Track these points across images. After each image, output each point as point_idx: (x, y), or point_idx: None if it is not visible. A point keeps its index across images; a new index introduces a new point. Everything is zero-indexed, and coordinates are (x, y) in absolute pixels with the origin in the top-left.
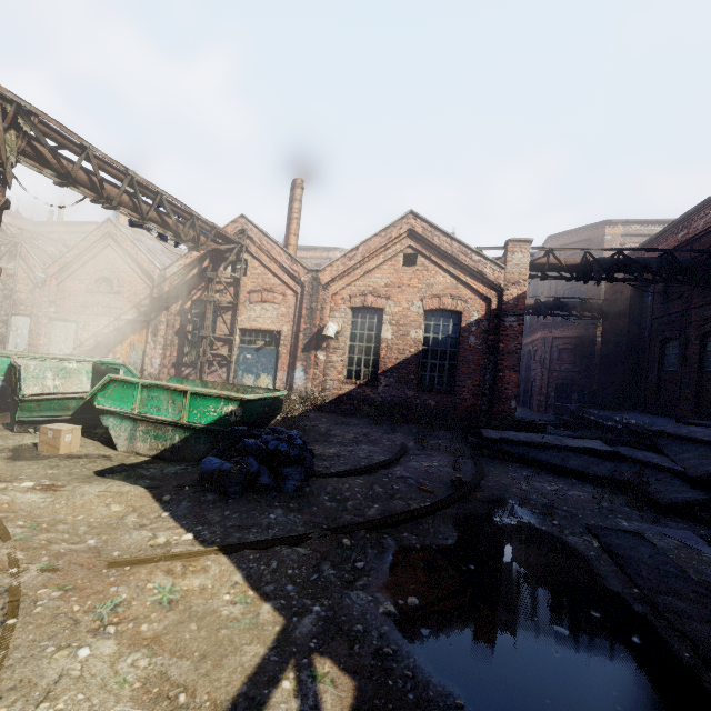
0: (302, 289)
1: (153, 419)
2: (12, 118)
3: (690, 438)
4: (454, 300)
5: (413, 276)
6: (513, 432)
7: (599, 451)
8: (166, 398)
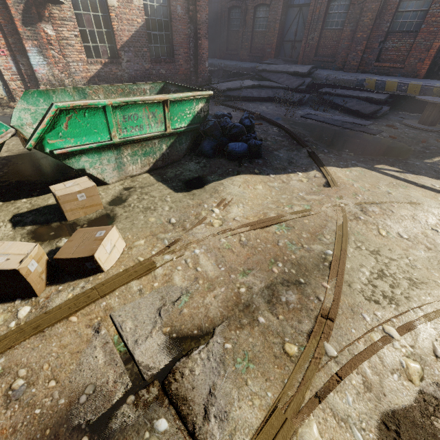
0: None
1: (142, 139)
2: None
3: (278, 71)
4: None
5: None
6: (224, 84)
7: (256, 85)
8: (145, 114)
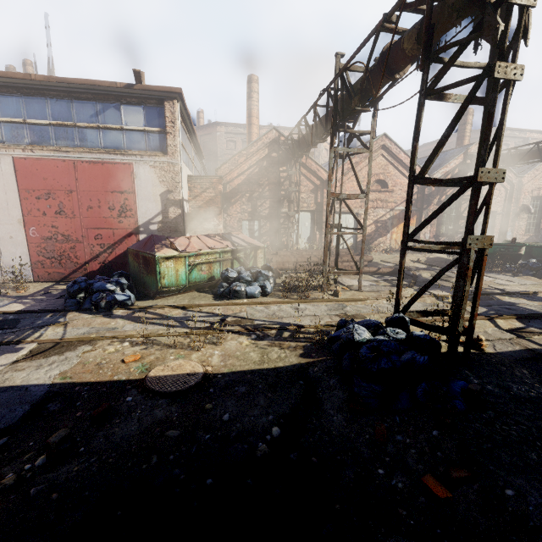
0: (511, 187)
1: None
2: None
3: None
4: None
5: None
6: None
7: None
8: None
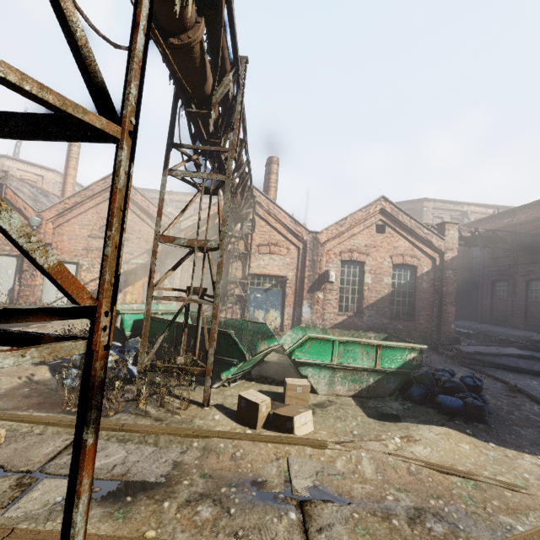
0: (304, 245)
1: (353, 367)
2: (228, 118)
3: None
4: (412, 258)
5: (384, 240)
6: (472, 346)
7: (525, 355)
8: (360, 350)
